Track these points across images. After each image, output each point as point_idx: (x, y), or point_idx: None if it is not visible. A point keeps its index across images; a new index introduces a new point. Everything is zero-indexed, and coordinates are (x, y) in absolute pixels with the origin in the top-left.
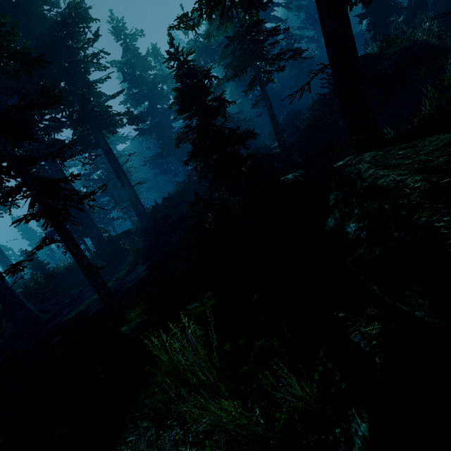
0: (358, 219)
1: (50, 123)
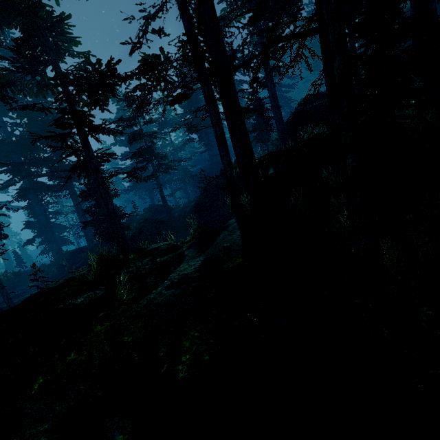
0: None
1: None
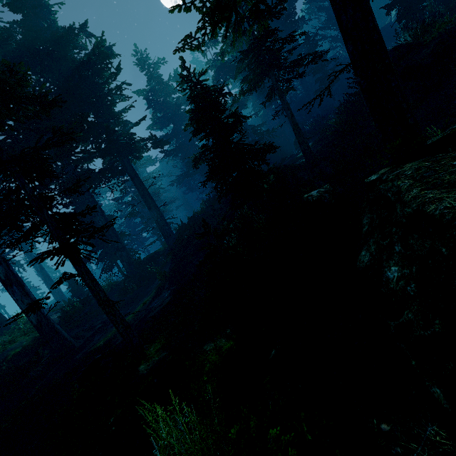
0: (401, 261)
1: (83, 155)
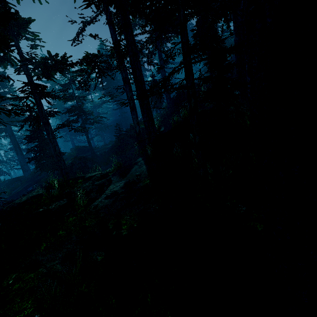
0: None
1: None
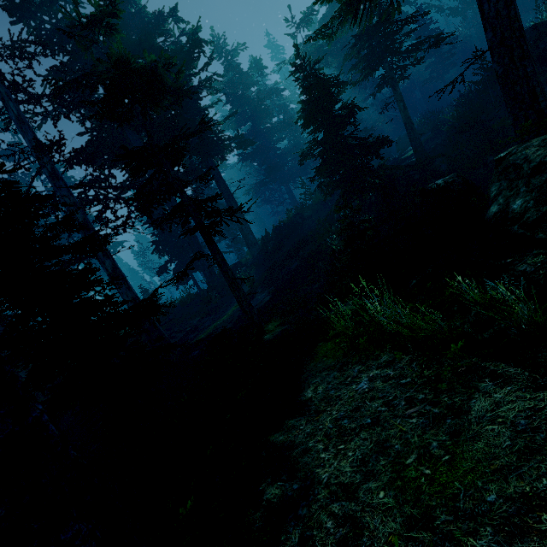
0: (524, 195)
1: None
